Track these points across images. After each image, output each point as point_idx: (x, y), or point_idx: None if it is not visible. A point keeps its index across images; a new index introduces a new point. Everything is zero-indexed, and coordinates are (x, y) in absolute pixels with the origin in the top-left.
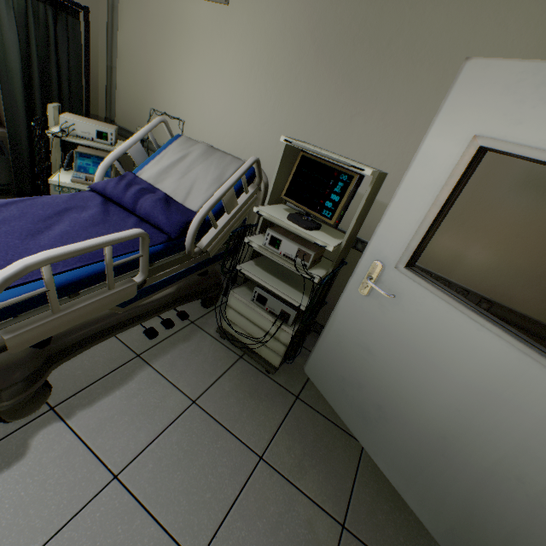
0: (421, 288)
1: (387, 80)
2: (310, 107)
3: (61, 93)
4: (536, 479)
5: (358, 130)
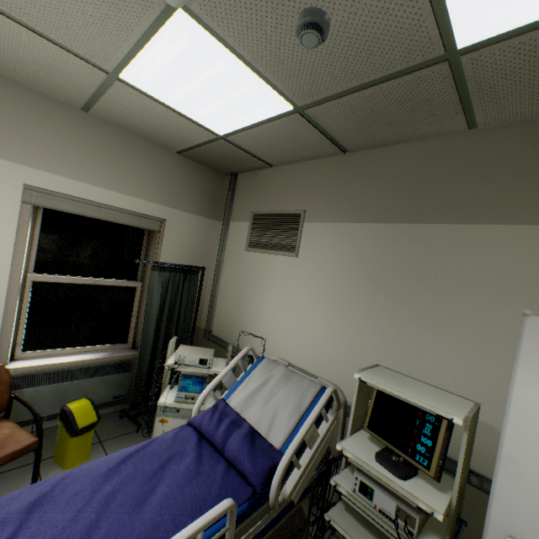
0: None
1: (444, 303)
2: (375, 323)
3: (179, 321)
4: None
5: (428, 343)
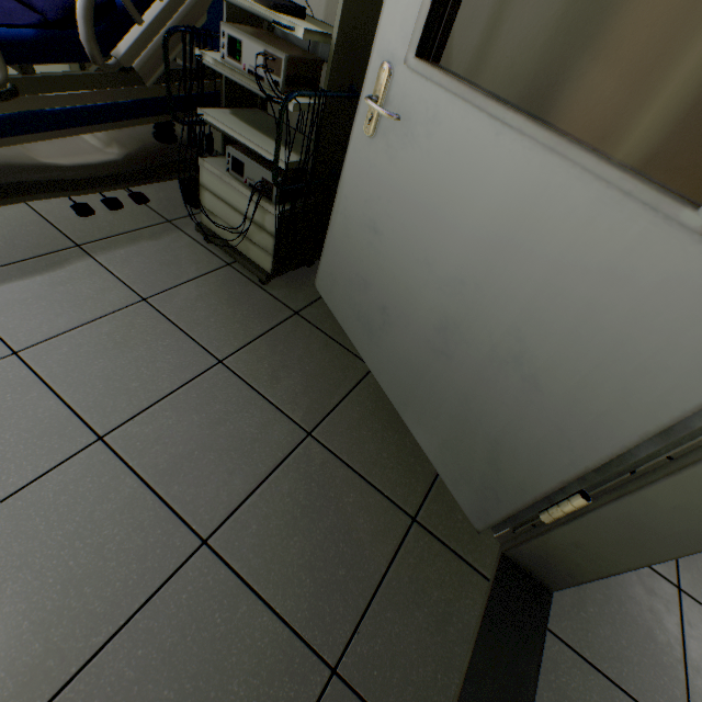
0: (434, 90)
1: None
2: None
3: None
4: (536, 354)
5: None
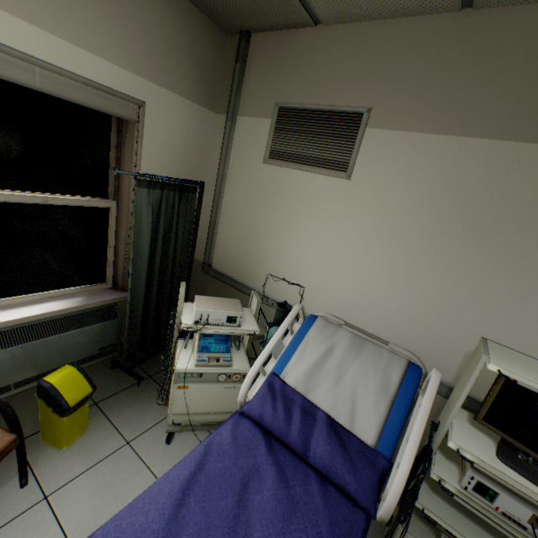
0: None
1: None
2: (459, 278)
3: (175, 256)
4: None
5: (534, 309)
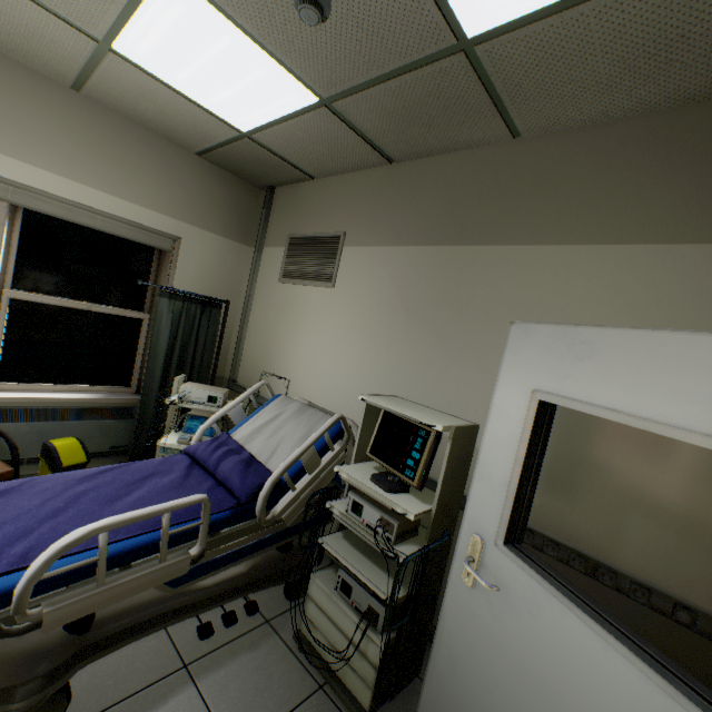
0: (526, 576)
1: (474, 333)
2: (407, 360)
3: (194, 363)
4: None
5: (455, 378)
